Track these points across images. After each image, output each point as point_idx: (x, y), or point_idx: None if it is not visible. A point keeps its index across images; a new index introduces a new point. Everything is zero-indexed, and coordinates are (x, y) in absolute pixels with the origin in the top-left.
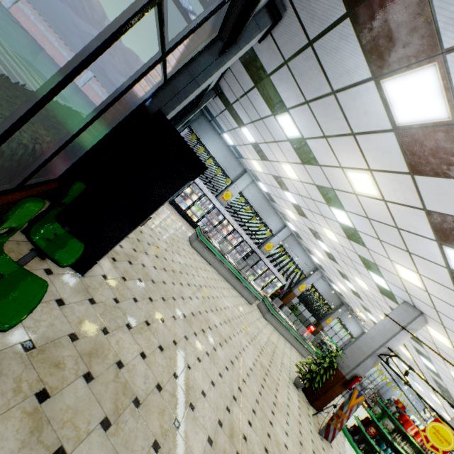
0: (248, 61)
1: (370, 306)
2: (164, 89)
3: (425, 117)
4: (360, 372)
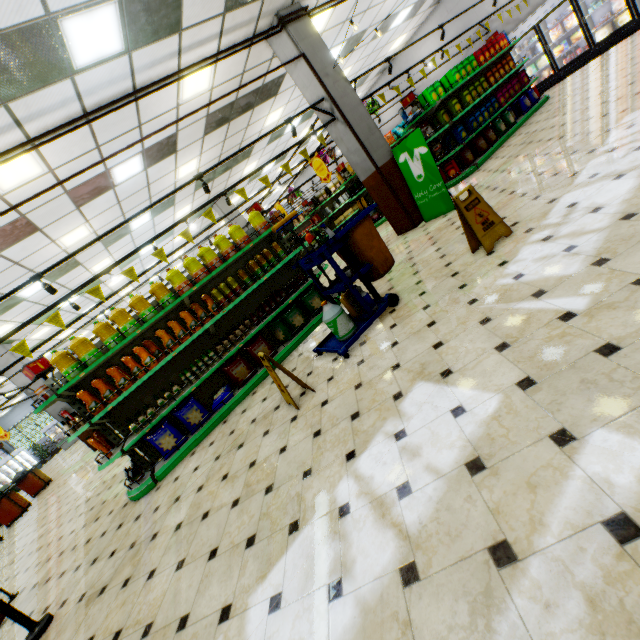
0: None
1: None
2: None
3: None
4: None
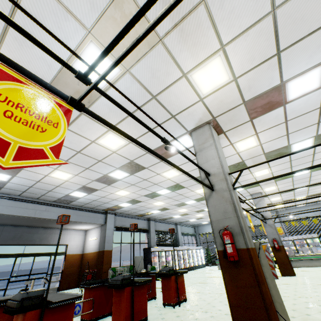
0: (163, 220)
1: (319, 191)
2: (148, 244)
3: (157, 211)
4: (273, 237)
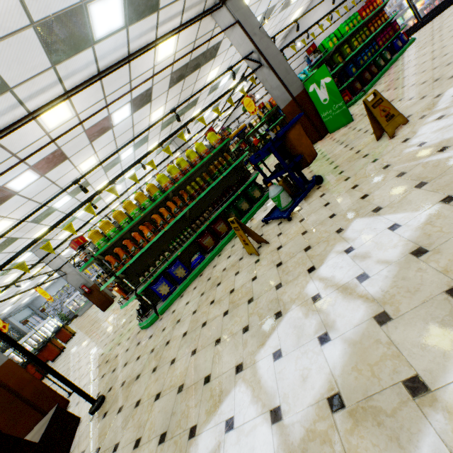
0: None
1: None
2: None
3: None
4: None
